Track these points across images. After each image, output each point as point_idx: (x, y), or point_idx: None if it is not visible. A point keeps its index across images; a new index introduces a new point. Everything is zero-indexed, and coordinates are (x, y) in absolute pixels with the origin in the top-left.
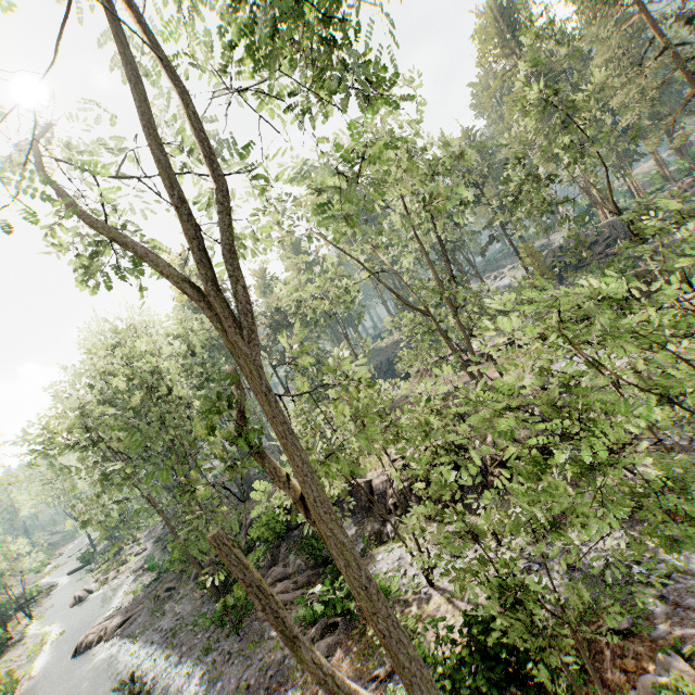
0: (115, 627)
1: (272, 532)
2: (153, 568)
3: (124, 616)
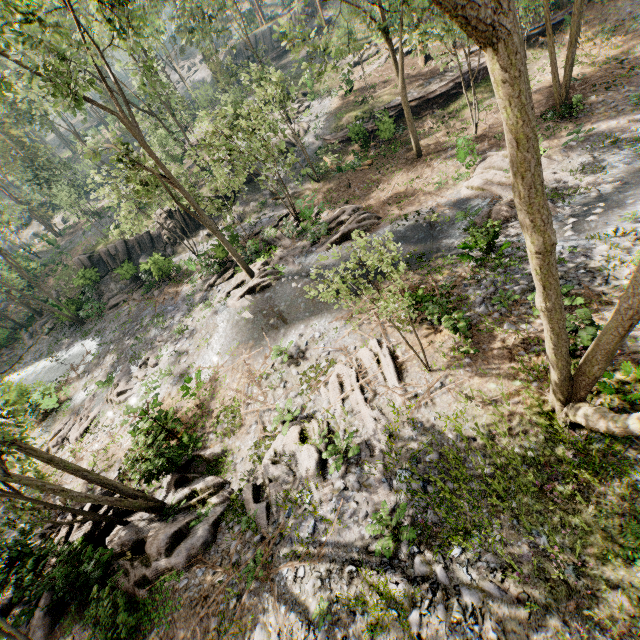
0: None
1: (90, 280)
2: None
3: None
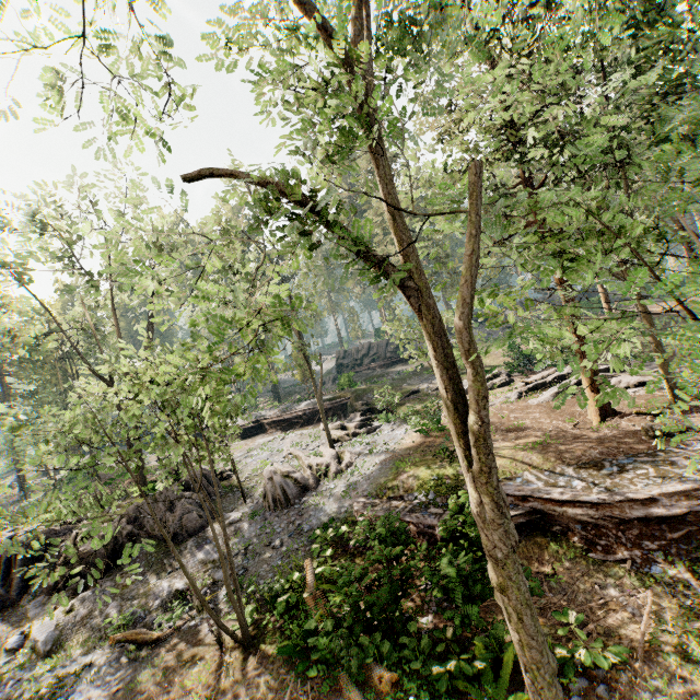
0: None
1: None
2: None
3: None
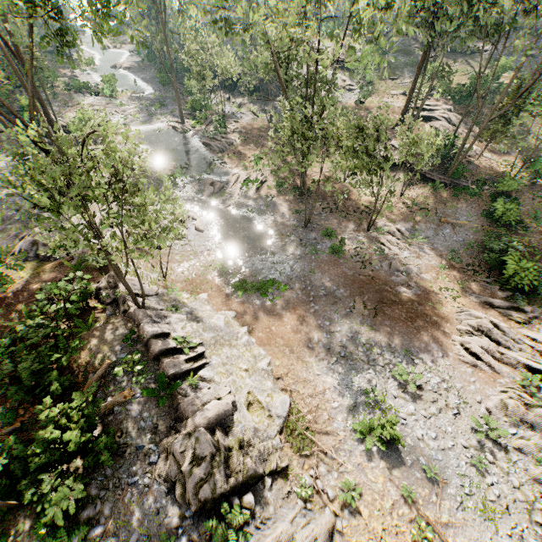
0: (126, 67)
1: (183, 68)
2: (139, 55)
3: (128, 66)
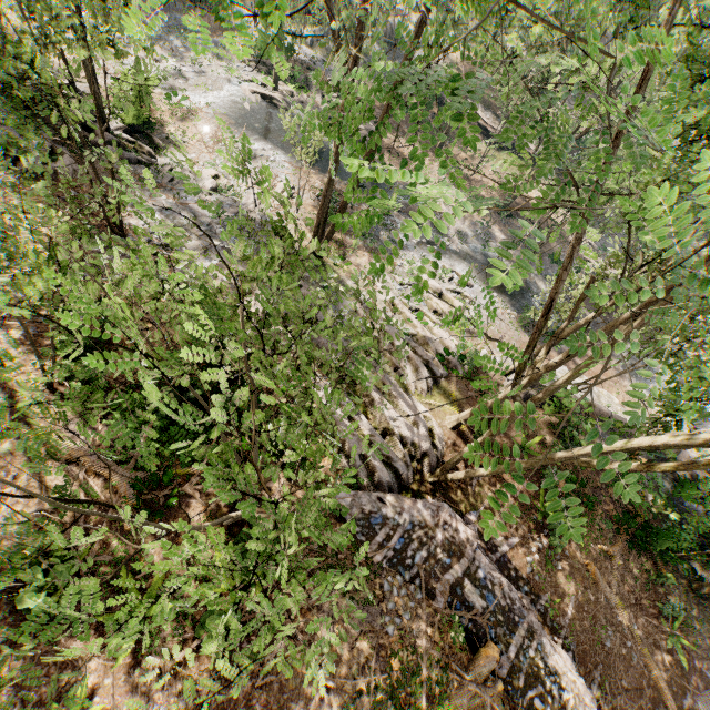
0: None
1: None
2: None
3: None
